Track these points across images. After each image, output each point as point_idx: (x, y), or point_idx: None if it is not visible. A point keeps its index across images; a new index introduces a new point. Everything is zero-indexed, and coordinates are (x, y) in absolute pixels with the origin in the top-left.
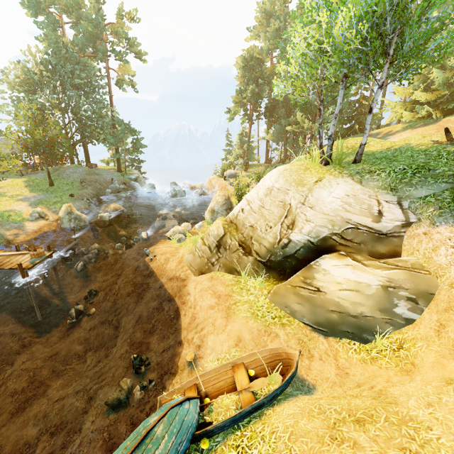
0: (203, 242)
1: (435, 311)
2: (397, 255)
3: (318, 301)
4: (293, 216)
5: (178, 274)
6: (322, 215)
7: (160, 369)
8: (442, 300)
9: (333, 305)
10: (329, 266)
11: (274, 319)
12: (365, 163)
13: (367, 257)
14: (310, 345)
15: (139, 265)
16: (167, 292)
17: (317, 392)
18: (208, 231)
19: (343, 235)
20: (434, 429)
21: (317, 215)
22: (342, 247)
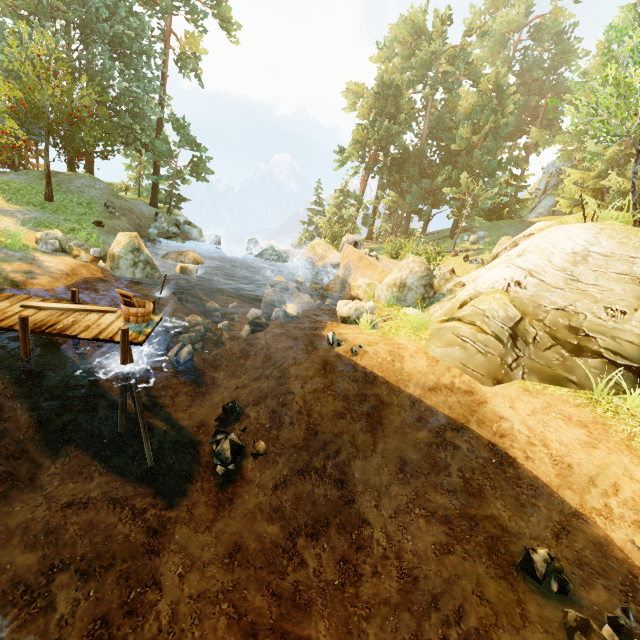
0: (479, 329)
1: None
2: None
3: None
4: None
5: (446, 380)
6: None
7: (604, 580)
8: None
9: None
10: None
11: None
12: None
13: None
14: None
15: (328, 361)
16: (441, 414)
17: None
18: (475, 311)
19: None
20: None
21: None
22: None
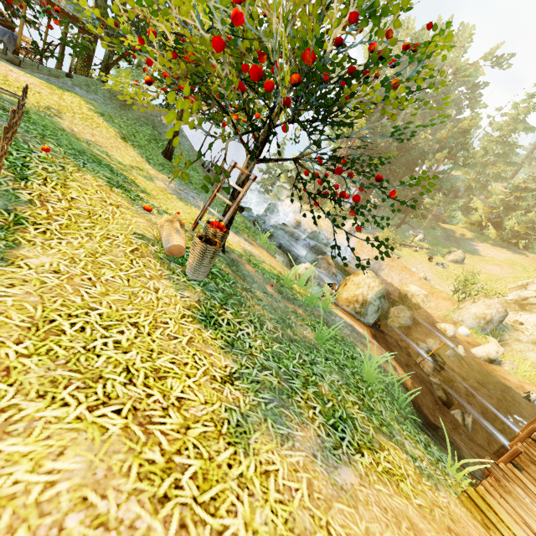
0: None
1: None
2: None
3: None
4: None
5: None
6: None
7: None
8: None
9: None
10: None
11: None
12: None
13: None
14: None
15: None
16: None
17: None
18: None
19: None
20: None
21: None
22: None
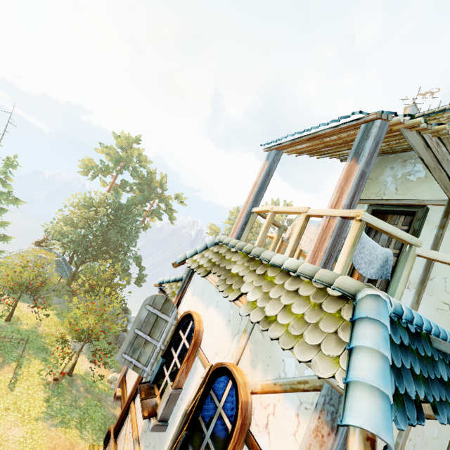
0: None
1: None
2: None
3: None
4: None
5: None
6: None
7: None
8: None
9: None
10: None
11: None
12: None
13: None
14: None
15: None
16: None
17: None
18: None
19: None
20: None
21: None
22: None
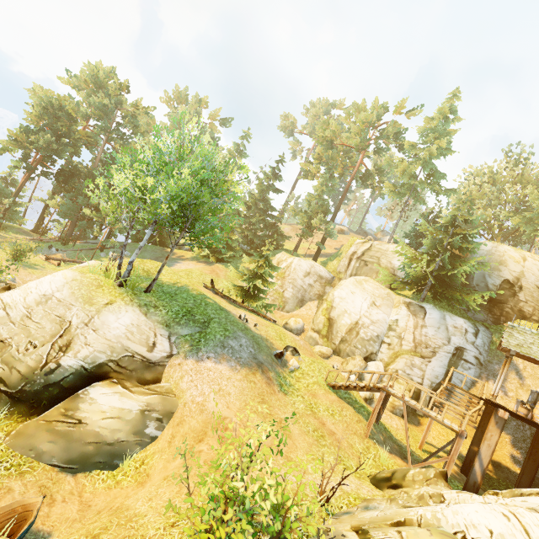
0: None
1: (172, 426)
2: (159, 381)
3: (76, 434)
4: (71, 336)
5: None
6: (104, 340)
7: None
8: (178, 417)
9: (93, 436)
10: (98, 394)
11: (9, 470)
12: (154, 295)
13: (136, 383)
14: (54, 489)
15: None
16: None
17: (53, 538)
18: None
19: (120, 362)
20: (148, 515)
21: (99, 339)
22: (115, 374)
